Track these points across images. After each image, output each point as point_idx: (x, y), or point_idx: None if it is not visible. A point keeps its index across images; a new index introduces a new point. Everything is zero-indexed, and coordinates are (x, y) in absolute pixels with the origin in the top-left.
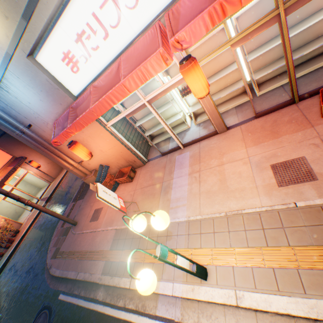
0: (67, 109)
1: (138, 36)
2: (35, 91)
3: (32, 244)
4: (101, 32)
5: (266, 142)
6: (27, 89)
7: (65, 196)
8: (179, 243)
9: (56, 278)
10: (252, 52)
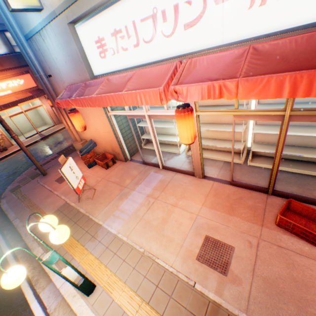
0: (81, 82)
1: (162, 61)
2: (64, 53)
3: (7, 167)
4: (134, 39)
5: (220, 212)
6: (59, 48)
7: (57, 143)
8: (95, 249)
9: (2, 209)
10: (262, 126)
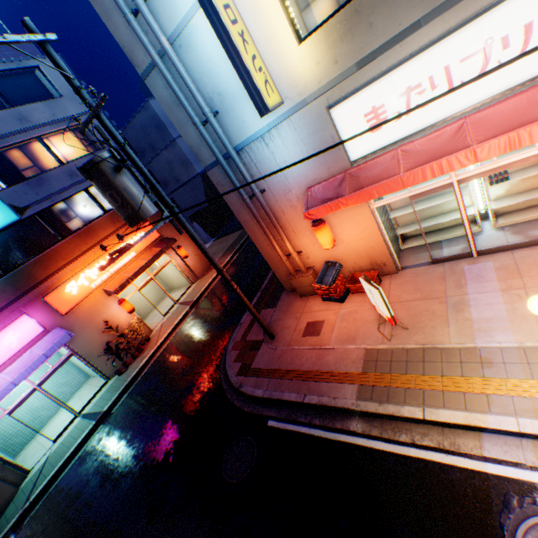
0: (337, 176)
1: (493, 97)
2: (304, 148)
3: (180, 357)
4: (443, 87)
5: None
6: (295, 145)
7: (227, 302)
8: (511, 372)
9: (251, 400)
10: None
